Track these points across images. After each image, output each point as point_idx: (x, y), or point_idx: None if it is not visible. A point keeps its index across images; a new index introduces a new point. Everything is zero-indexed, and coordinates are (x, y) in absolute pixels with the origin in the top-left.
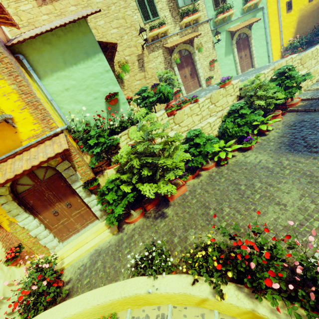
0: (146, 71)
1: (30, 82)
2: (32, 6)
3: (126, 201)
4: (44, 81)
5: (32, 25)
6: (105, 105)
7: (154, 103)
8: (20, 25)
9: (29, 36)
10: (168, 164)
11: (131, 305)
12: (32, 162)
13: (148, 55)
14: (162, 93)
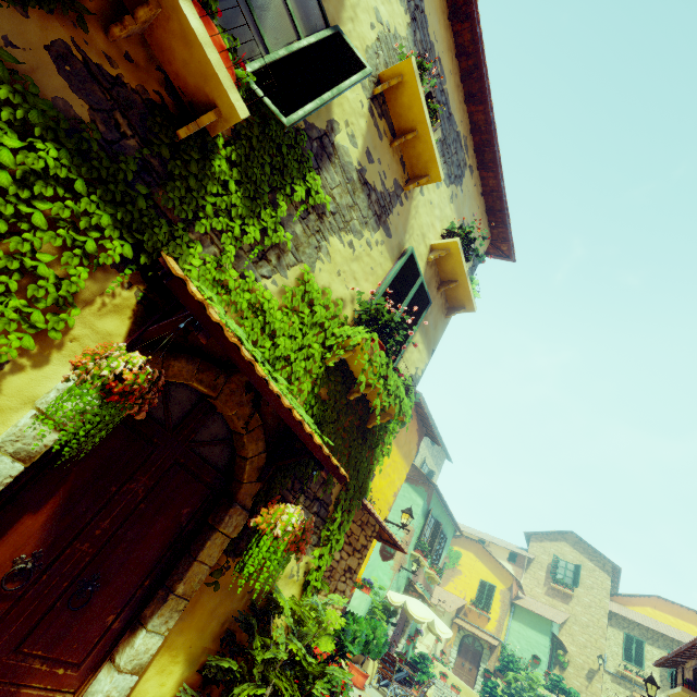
0: (591, 684)
1: (507, 616)
2: (541, 592)
3: (494, 694)
4: (513, 620)
5: (534, 597)
6: (530, 658)
7: (559, 689)
8: (528, 592)
9: (522, 605)
10: (524, 695)
11: (466, 696)
12: (481, 636)
13: (601, 676)
14: (570, 692)
